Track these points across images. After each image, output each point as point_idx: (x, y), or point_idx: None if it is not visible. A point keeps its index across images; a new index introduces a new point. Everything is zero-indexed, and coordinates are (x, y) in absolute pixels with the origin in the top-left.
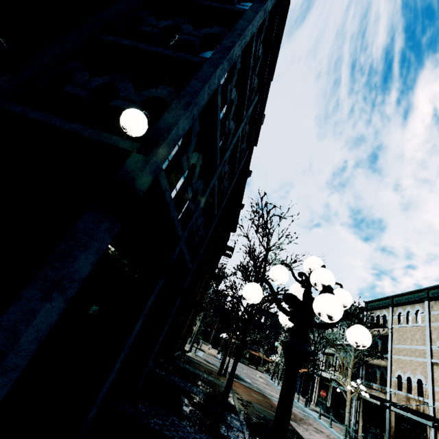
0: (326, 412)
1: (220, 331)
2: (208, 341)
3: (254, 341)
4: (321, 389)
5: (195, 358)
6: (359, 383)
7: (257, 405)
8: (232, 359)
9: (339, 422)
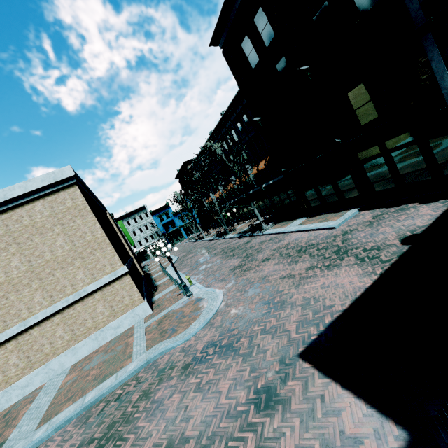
0: None
1: None
2: None
3: None
4: None
5: None
6: None
7: None
8: None
9: None
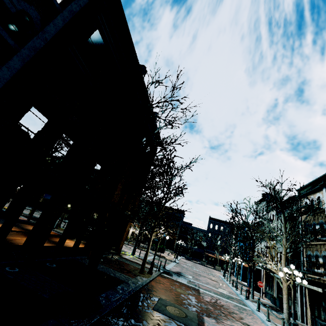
0: (273, 303)
1: (182, 241)
2: (172, 249)
3: (211, 246)
4: (267, 280)
5: (131, 259)
6: (292, 268)
7: (166, 302)
8: (192, 261)
9: None
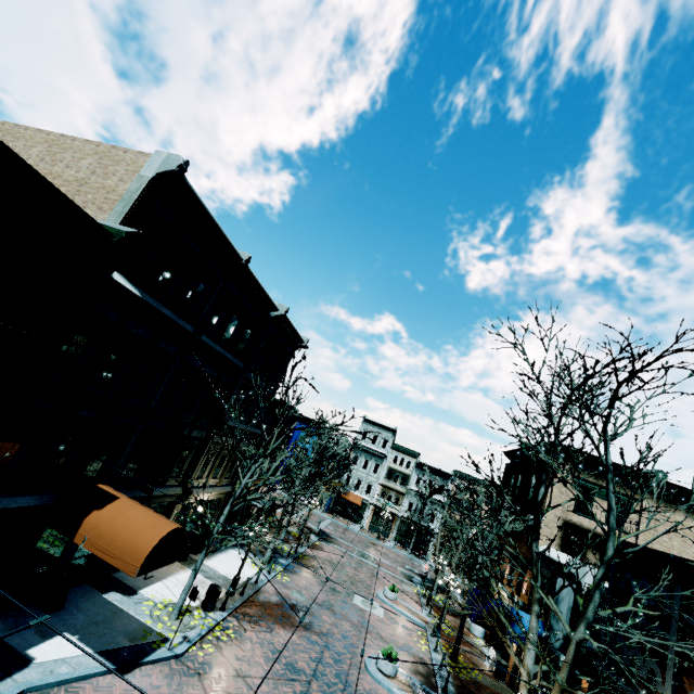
0: (399, 543)
1: None
2: None
3: None
4: (375, 516)
5: None
6: None
7: None
8: None
9: (418, 553)
